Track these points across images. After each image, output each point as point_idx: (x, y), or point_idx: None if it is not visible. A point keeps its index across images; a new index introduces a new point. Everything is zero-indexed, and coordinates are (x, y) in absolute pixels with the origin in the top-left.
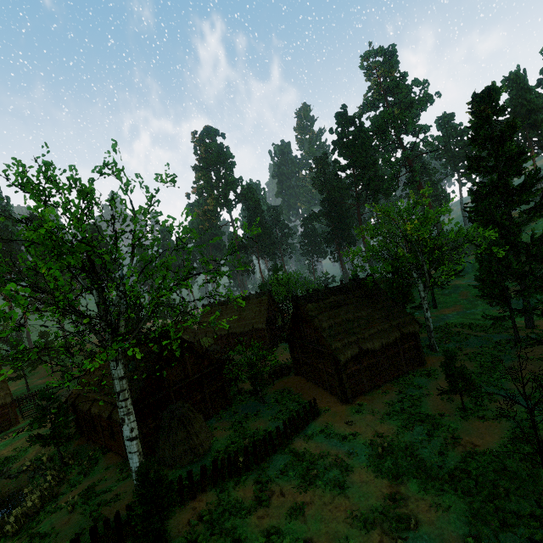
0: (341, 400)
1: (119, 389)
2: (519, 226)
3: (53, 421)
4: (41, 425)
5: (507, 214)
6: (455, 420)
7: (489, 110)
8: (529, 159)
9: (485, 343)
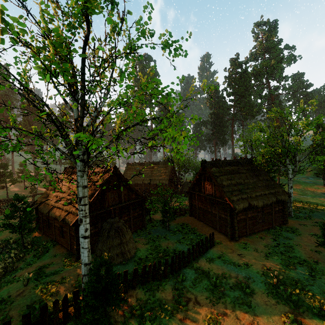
0: (230, 237)
1: (81, 195)
2: None
3: (21, 216)
4: (12, 217)
5: None
6: None
7: None
8: None
9: None
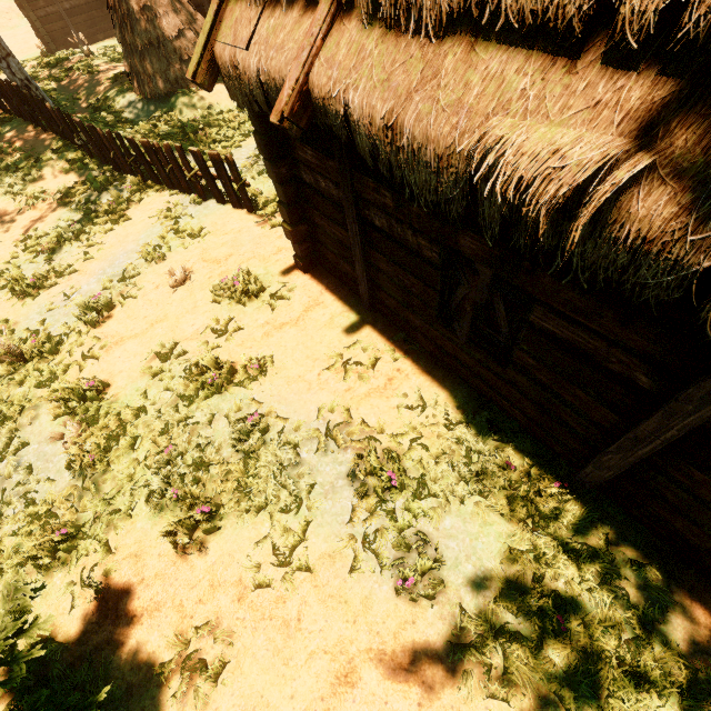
0: None
1: None
2: None
3: None
4: None
5: None
6: None
7: None
8: None
9: None
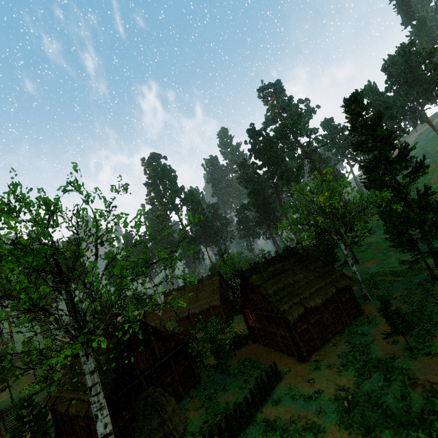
0: (298, 359)
1: (90, 384)
2: (406, 187)
3: (33, 429)
4: (21, 436)
5: (394, 179)
6: (405, 361)
7: (358, 108)
8: (398, 137)
9: (408, 285)
